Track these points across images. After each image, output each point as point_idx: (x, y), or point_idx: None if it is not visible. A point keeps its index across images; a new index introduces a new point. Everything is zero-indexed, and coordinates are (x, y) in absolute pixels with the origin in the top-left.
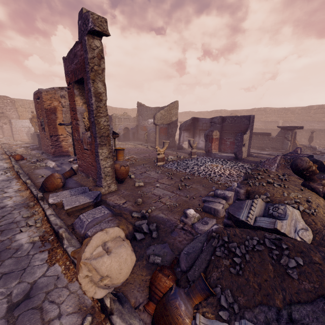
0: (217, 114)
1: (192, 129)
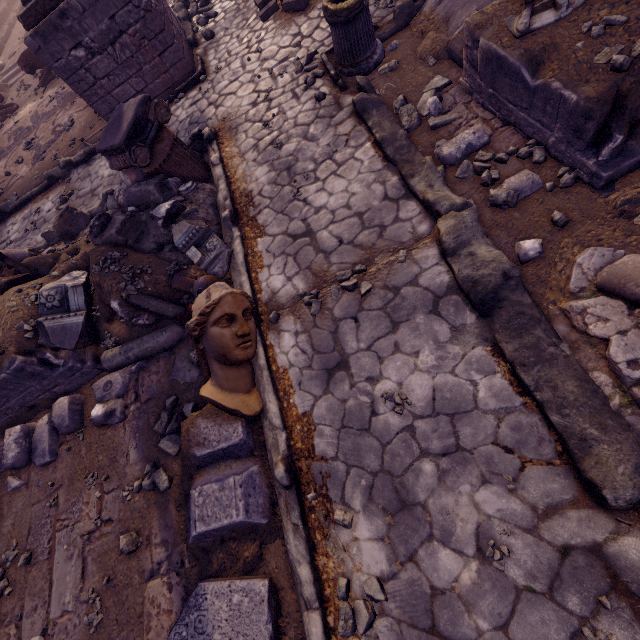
0: None
1: None
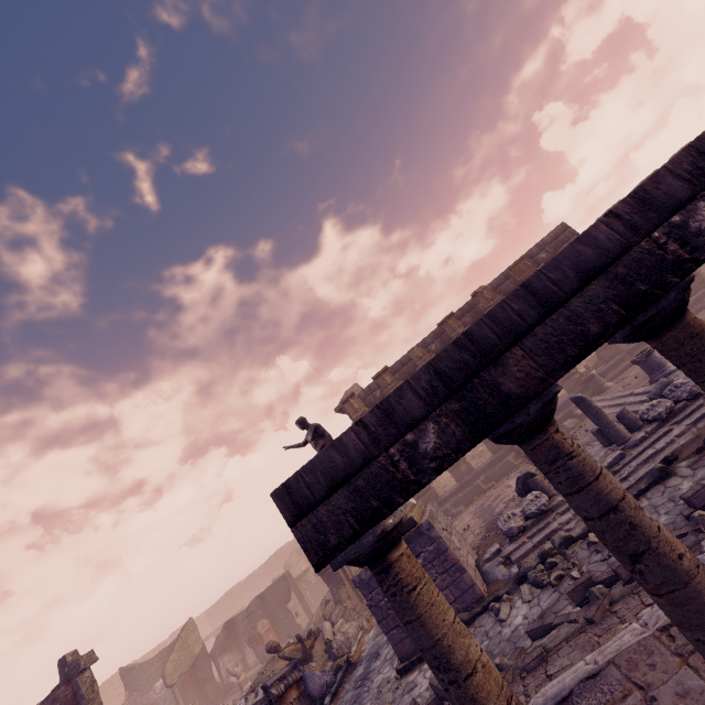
0: (278, 558)
1: (234, 641)
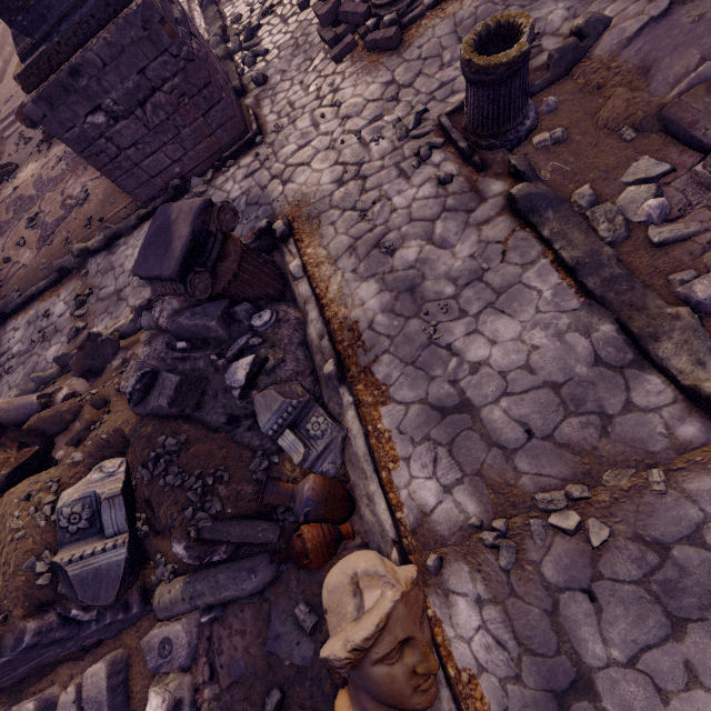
0: None
1: None
